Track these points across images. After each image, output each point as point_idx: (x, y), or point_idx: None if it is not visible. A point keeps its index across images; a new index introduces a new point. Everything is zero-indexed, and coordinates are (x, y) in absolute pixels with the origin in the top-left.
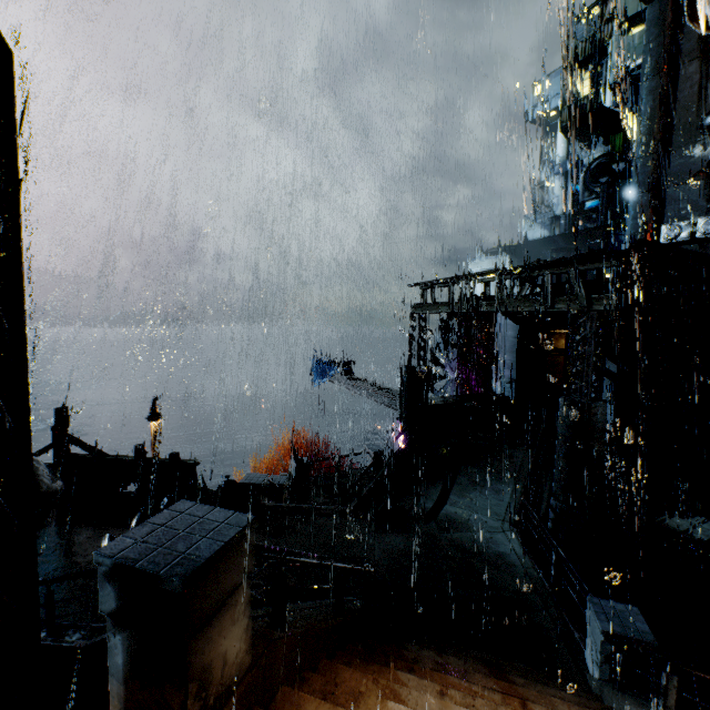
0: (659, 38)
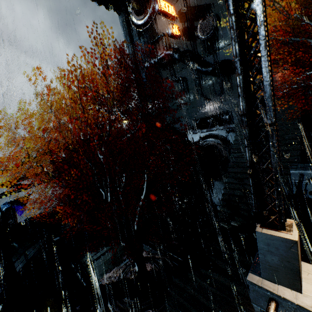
0: (126, 30)
